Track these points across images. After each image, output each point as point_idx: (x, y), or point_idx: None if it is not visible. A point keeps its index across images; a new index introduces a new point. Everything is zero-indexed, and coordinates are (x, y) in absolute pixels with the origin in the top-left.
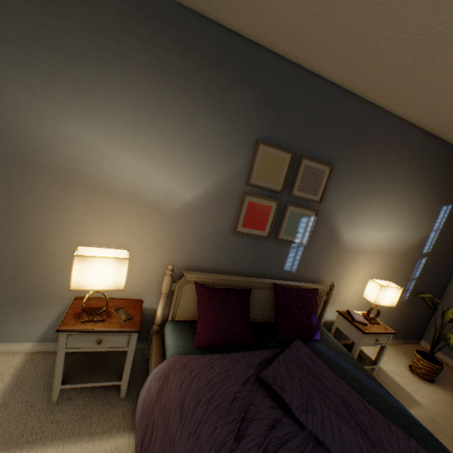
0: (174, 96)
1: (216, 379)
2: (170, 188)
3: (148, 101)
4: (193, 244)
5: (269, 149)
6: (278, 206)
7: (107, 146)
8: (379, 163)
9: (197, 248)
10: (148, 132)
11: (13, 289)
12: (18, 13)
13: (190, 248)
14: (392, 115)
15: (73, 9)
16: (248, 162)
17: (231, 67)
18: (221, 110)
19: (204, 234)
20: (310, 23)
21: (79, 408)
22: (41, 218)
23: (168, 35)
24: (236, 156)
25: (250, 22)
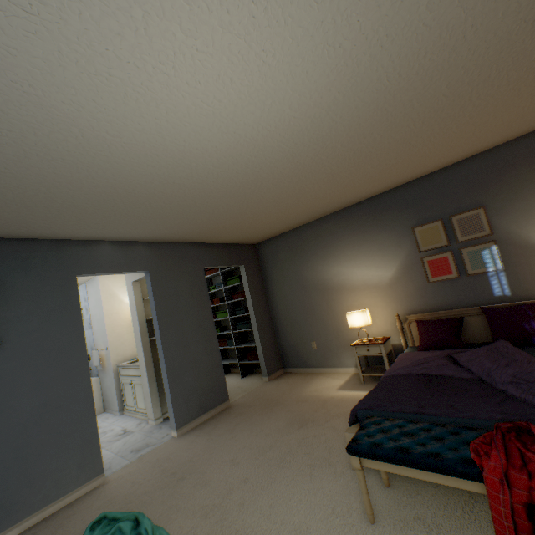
0: (362, 237)
1: (417, 356)
2: (379, 275)
3: (354, 245)
4: (406, 299)
5: (421, 228)
6: (451, 254)
7: (347, 270)
8: None
9: (410, 300)
10: (359, 256)
11: (339, 341)
12: (312, 246)
13: (405, 301)
14: (521, 137)
15: (322, 234)
16: (413, 241)
17: (378, 209)
18: (384, 228)
19: (409, 291)
20: (388, 181)
21: (372, 385)
22: (337, 308)
23: (350, 218)
24: (404, 243)
25: (372, 193)
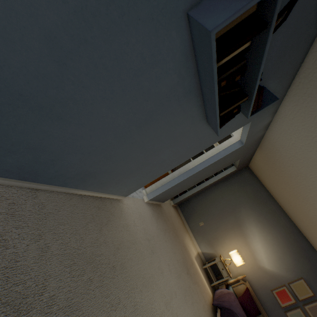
0: (283, 245)
1: (241, 309)
2: (263, 259)
3: (276, 240)
4: (255, 278)
5: (304, 283)
6: (294, 302)
7: (257, 238)
8: None
9: (255, 280)
10: (270, 245)
11: (211, 239)
12: (264, 210)
13: (253, 277)
14: None
15: (275, 216)
16: (293, 279)
17: (307, 254)
18: (295, 259)
19: (261, 279)
20: None
21: (204, 274)
22: (231, 235)
23: (293, 235)
24: (290, 273)
25: None
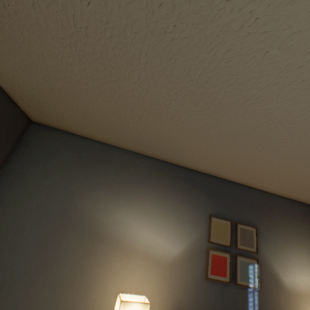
0: (167, 197)
1: None
2: (166, 247)
3: (156, 200)
4: (180, 290)
5: (217, 219)
6: (231, 256)
7: (136, 224)
8: (284, 223)
9: (183, 293)
10: (155, 215)
11: None
12: (111, 173)
13: (178, 293)
14: (278, 195)
15: (130, 169)
16: (207, 228)
17: (192, 182)
18: (190, 201)
19: (186, 281)
20: (226, 168)
21: None
22: (94, 271)
23: (165, 173)
24: (200, 225)
25: (199, 167)
